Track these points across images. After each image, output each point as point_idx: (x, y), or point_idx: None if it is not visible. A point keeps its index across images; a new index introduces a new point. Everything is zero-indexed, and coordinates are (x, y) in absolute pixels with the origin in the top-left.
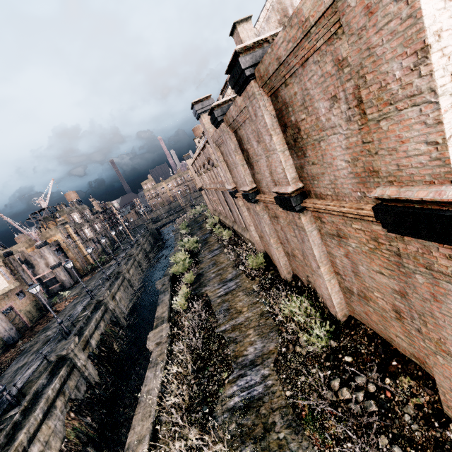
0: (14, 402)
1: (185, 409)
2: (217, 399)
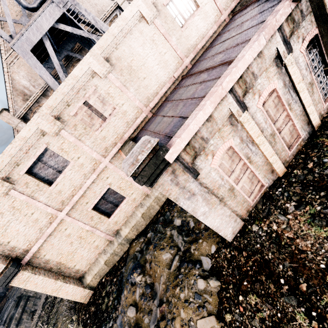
0: (1, 327)
1: (48, 307)
2: (56, 300)
